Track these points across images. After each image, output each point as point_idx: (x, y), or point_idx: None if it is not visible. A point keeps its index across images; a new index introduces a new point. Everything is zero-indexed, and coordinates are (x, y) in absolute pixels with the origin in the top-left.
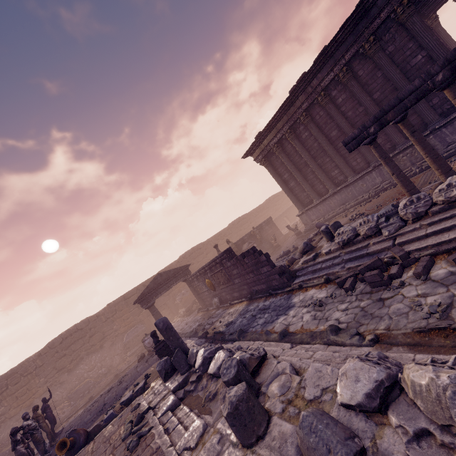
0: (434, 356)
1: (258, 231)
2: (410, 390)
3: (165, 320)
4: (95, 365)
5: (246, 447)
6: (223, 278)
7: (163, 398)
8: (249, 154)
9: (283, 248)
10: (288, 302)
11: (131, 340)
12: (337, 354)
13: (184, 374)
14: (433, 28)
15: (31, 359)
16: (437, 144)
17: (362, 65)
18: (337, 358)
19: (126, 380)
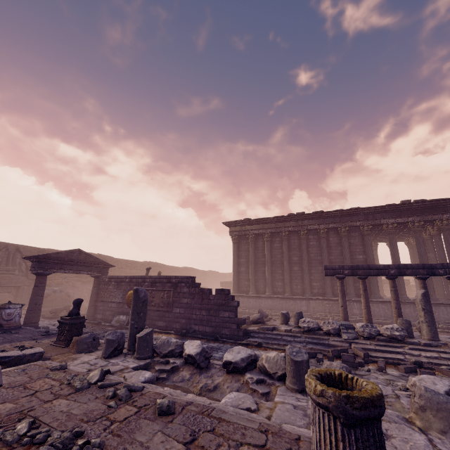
0: None
1: None
2: None
3: (147, 293)
4: None
5: None
6: (161, 299)
7: (121, 371)
8: (229, 225)
9: None
10: None
11: None
12: None
13: (143, 359)
14: None
15: None
16: (348, 309)
17: (334, 236)
18: None
19: None
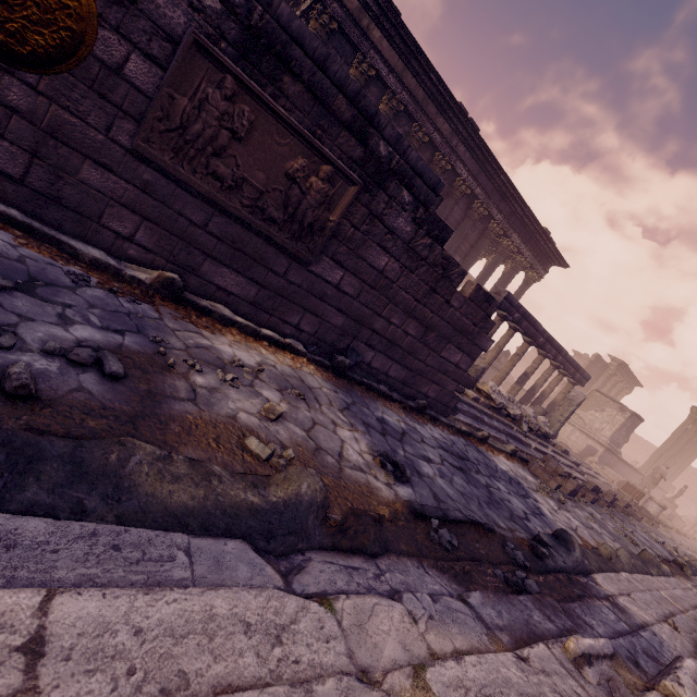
0: None
1: None
2: None
3: None
4: None
5: None
6: (284, 184)
7: None
8: None
9: None
10: (496, 465)
11: None
12: None
13: None
14: None
15: None
16: None
17: (462, 207)
18: None
19: None
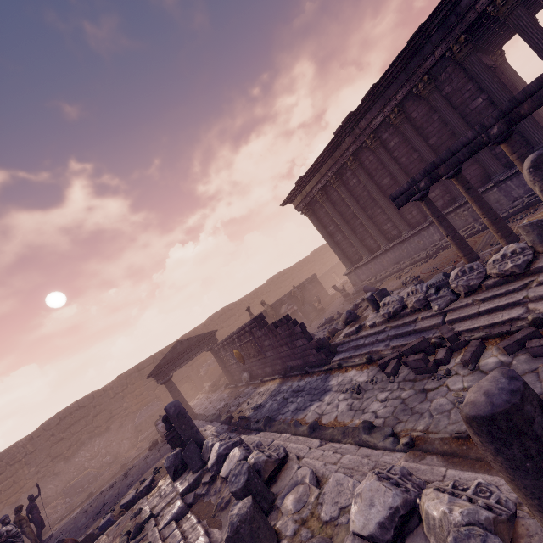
0: (466, 473)
1: (299, 290)
2: (424, 522)
3: (177, 405)
4: (98, 452)
5: None
6: (253, 349)
7: (169, 503)
8: (288, 202)
9: (329, 312)
10: (324, 384)
11: (144, 421)
12: (366, 460)
13: (196, 472)
14: (497, 66)
15: (21, 443)
16: (501, 198)
17: (416, 107)
18: (365, 466)
19: (132, 474)
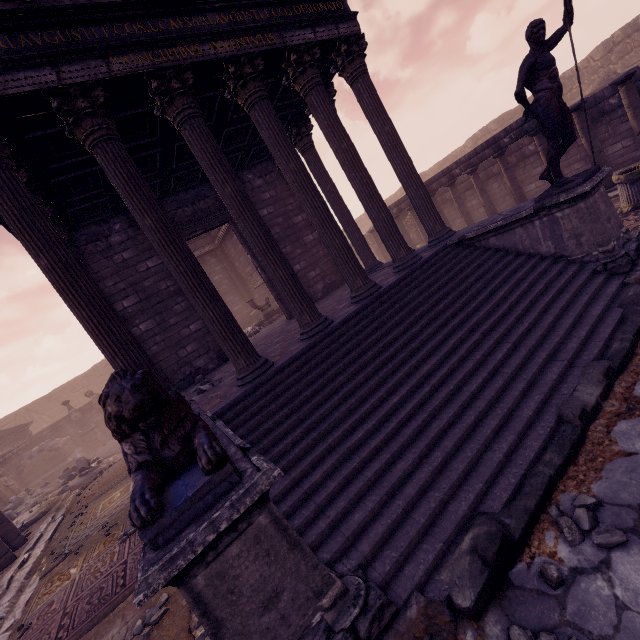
0: None
1: None
2: None
3: None
4: None
5: None
6: None
7: None
8: None
9: None
10: None
11: None
12: None
13: None
14: None
15: None
16: None
17: None
18: None
19: None
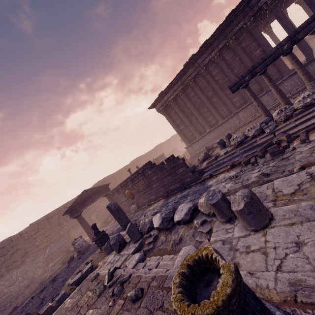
0: None
1: (156, 161)
2: None
3: (115, 204)
4: (16, 280)
5: (261, 229)
6: (143, 185)
7: (125, 260)
8: (153, 107)
9: None
10: (204, 186)
11: (54, 252)
12: None
13: (137, 241)
14: None
15: None
16: (269, 99)
17: (227, 53)
18: None
19: (61, 277)
